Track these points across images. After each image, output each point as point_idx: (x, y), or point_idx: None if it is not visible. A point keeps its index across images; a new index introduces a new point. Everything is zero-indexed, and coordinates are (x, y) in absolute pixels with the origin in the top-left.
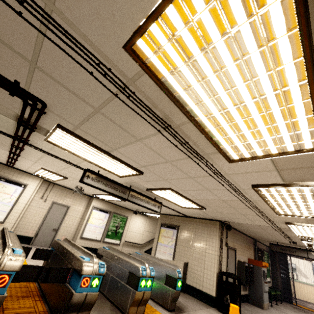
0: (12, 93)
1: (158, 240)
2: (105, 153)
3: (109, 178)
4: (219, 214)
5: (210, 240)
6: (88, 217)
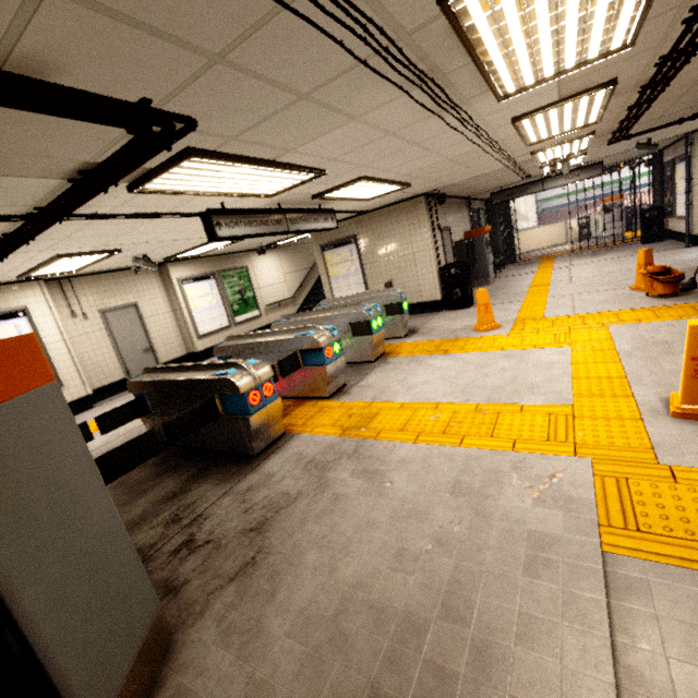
0: (130, 129)
1: (328, 274)
2: (271, 166)
3: (247, 209)
4: (429, 184)
5: (416, 233)
6: (184, 302)
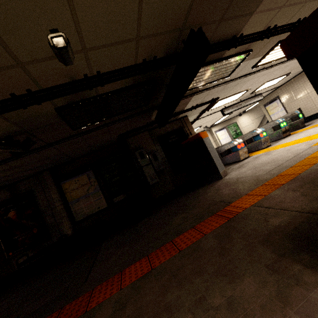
0: (210, 103)
1: (269, 114)
2: (234, 95)
3: (231, 105)
4: None
5: (307, 85)
6: (217, 138)
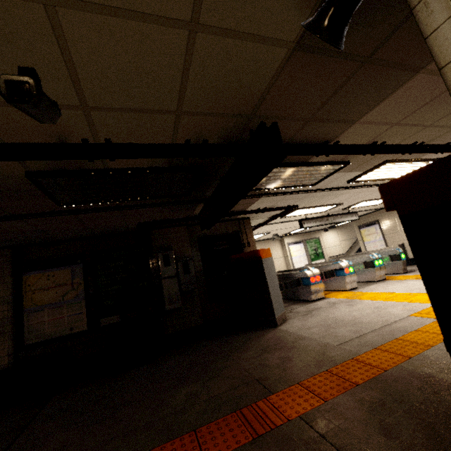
0: (285, 210)
1: (363, 240)
2: (320, 207)
3: (314, 217)
4: None
5: None
6: (289, 253)
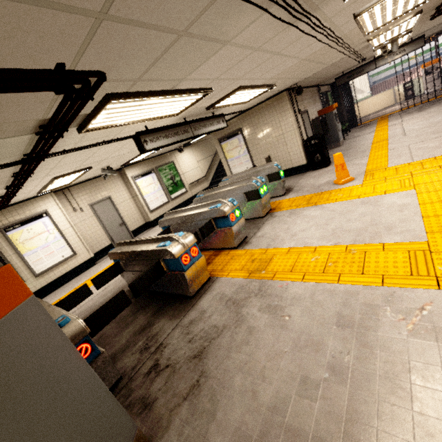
0: (56, 91)
1: (226, 158)
2: (171, 94)
3: (163, 127)
4: (289, 81)
5: (283, 119)
6: (138, 191)
